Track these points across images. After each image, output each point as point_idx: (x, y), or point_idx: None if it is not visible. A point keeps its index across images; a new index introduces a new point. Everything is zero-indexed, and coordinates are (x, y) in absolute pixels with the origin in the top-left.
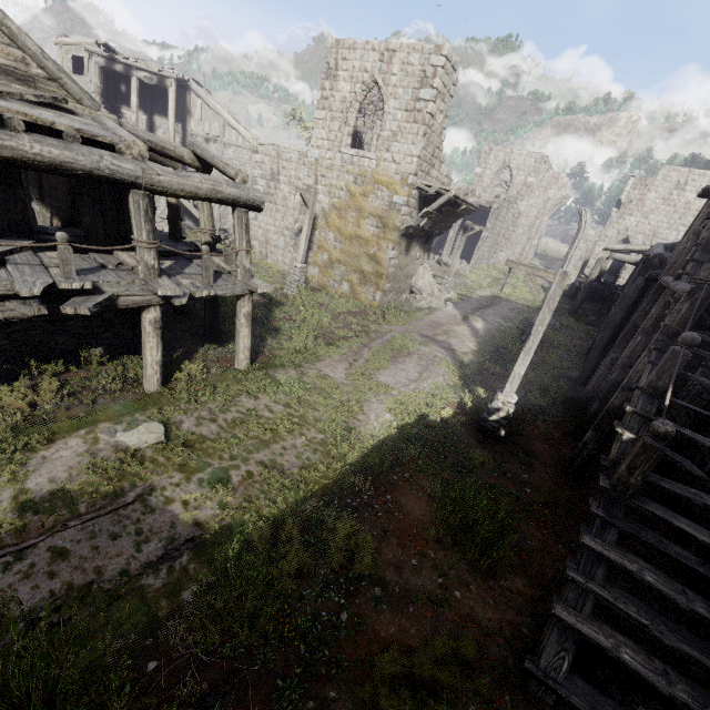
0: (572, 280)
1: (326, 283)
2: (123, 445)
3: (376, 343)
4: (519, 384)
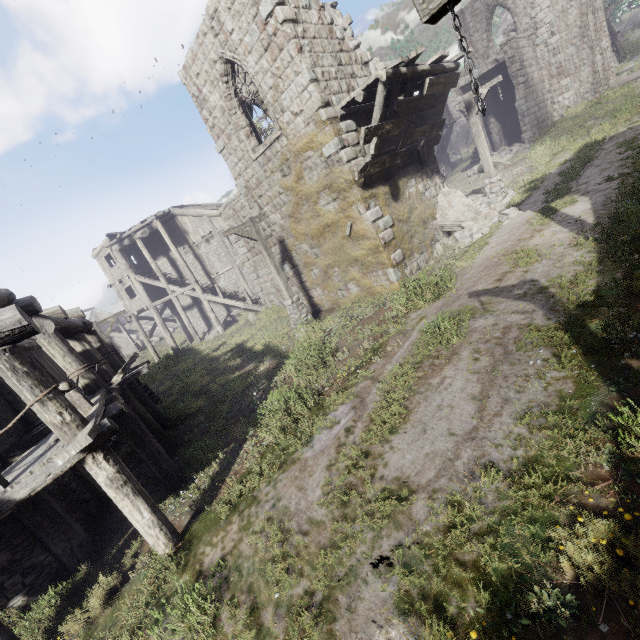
0: None
1: (335, 297)
2: None
3: (391, 363)
4: None
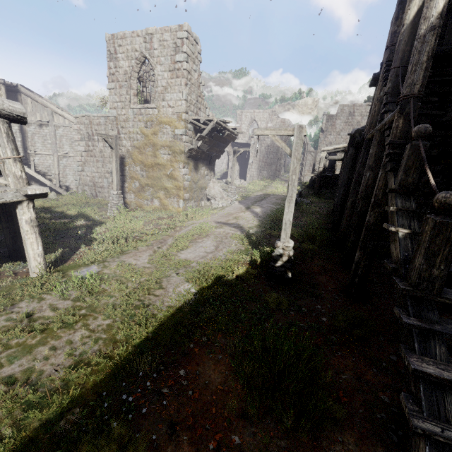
0: (310, 178)
1: (142, 203)
2: None
3: (179, 233)
4: (294, 239)
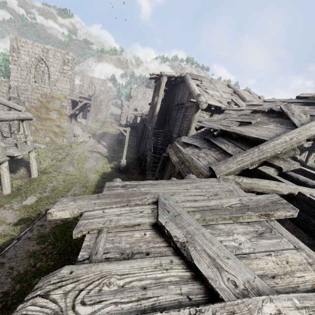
0: (125, 122)
1: (37, 139)
2: (25, 205)
3: (76, 157)
4: None
